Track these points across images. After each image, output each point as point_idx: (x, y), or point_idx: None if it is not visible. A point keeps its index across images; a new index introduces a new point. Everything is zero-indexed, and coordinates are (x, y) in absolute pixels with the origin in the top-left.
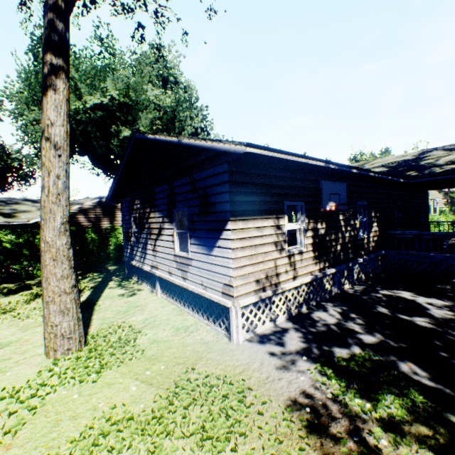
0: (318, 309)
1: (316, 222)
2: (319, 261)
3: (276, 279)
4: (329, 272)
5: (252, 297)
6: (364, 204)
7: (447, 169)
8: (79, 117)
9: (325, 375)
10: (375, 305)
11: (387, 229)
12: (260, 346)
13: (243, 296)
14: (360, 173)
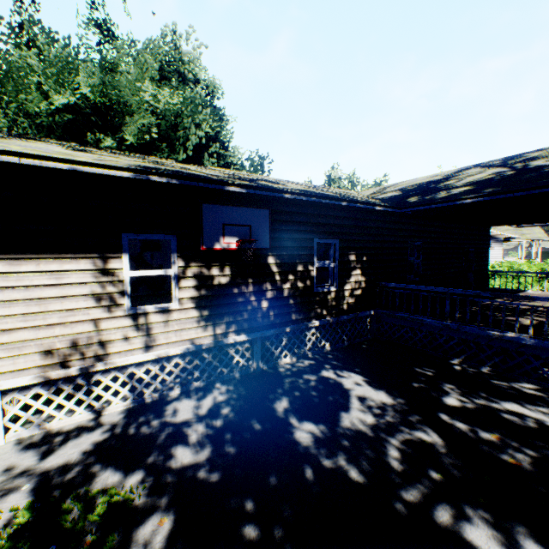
0: (194, 395)
1: (207, 266)
2: (214, 324)
3: (100, 349)
4: (234, 340)
5: (27, 377)
6: (335, 242)
7: (453, 193)
8: (40, 121)
9: (6, 528)
10: (282, 395)
11: (387, 279)
12: (15, 454)
13: (8, 374)
14: (258, 194)
